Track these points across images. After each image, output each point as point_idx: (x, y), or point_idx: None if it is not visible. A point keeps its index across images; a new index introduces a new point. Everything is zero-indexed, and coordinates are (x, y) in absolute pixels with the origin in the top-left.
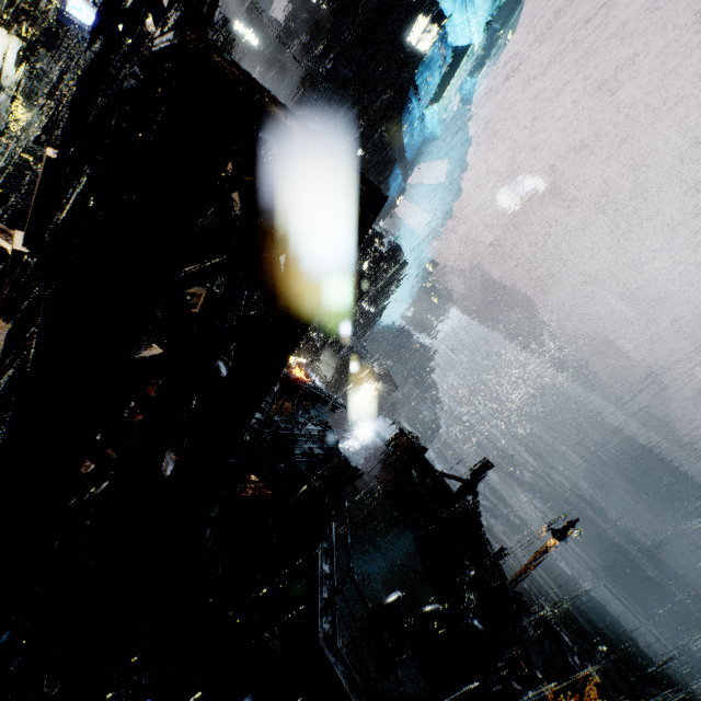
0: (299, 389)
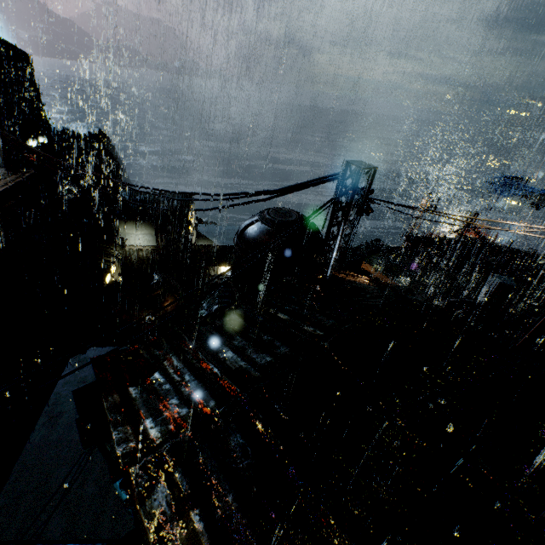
0: None
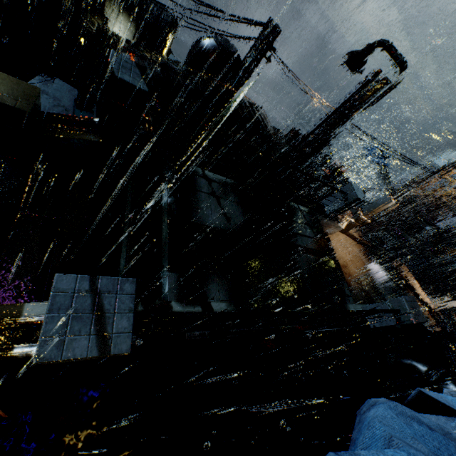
0: None
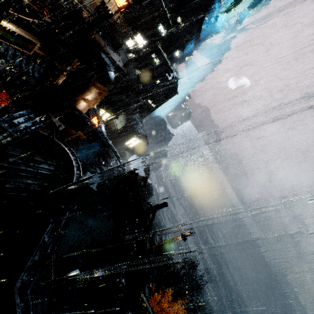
0: (91, 129)
